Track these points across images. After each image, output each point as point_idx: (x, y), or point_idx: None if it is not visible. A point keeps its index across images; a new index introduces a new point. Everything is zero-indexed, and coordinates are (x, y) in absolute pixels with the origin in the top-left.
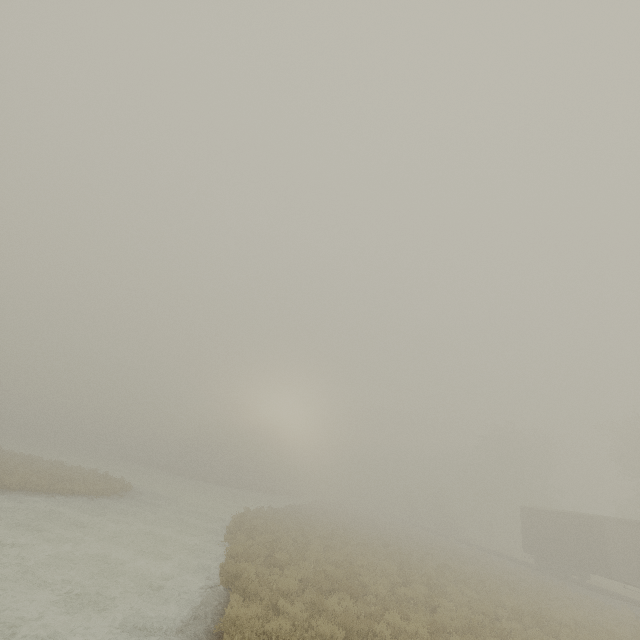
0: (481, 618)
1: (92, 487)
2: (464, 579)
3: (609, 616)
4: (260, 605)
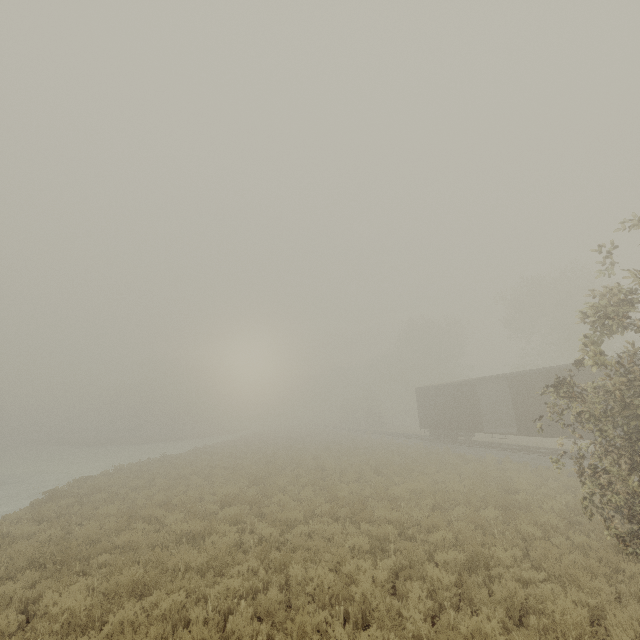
0: (270, 532)
1: None
2: (314, 479)
3: (468, 470)
4: None
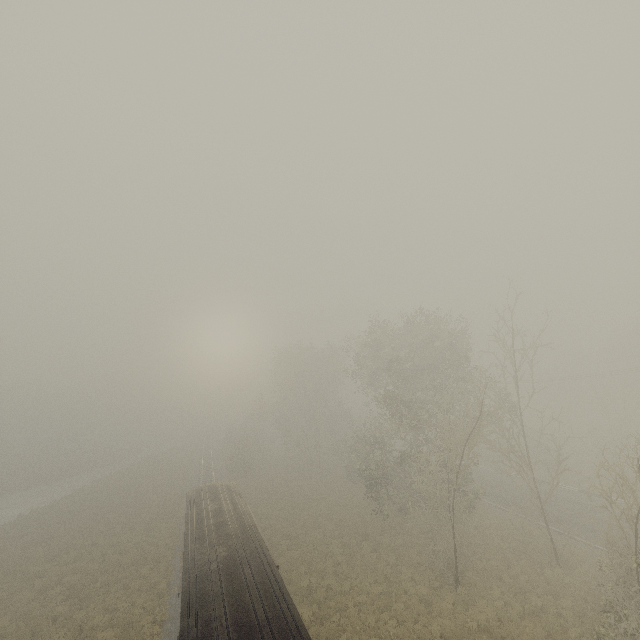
0: None
1: None
2: None
3: None
4: None
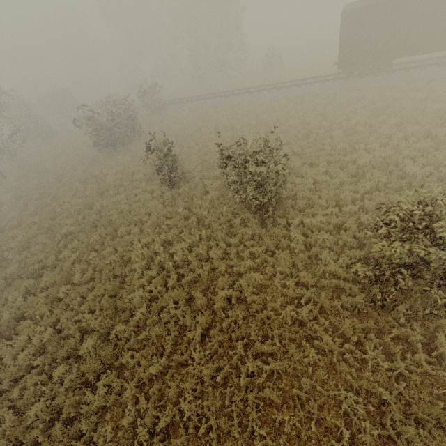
0: None
1: None
2: None
3: None
4: None
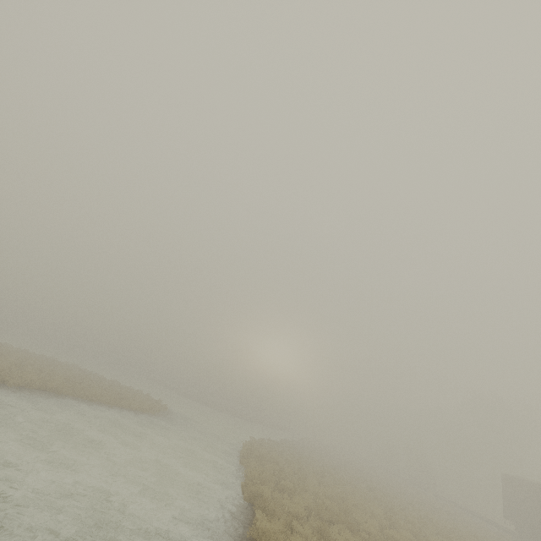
0: None
1: (142, 405)
2: (446, 533)
3: None
4: (281, 523)
